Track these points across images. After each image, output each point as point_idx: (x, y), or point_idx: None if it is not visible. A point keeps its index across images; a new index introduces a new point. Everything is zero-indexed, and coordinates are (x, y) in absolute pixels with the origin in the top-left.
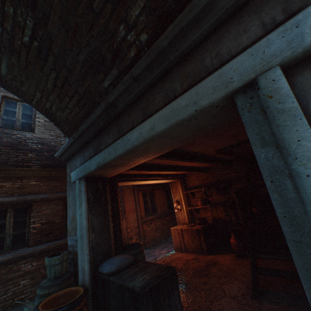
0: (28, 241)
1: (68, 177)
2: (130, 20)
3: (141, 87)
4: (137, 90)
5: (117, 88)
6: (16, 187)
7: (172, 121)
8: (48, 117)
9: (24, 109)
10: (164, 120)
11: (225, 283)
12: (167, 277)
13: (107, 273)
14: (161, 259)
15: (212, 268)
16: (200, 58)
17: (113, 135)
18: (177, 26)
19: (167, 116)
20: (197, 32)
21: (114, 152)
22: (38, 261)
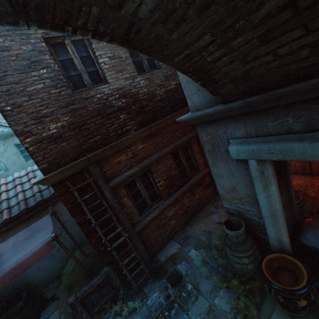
0: (160, 196)
1: (205, 145)
2: None
3: None
4: None
5: None
6: (130, 158)
7: None
8: (194, 75)
9: (76, 48)
10: None
11: None
12: None
13: None
14: None
15: None
16: None
17: None
18: None
19: None
20: None
21: None
22: (174, 207)
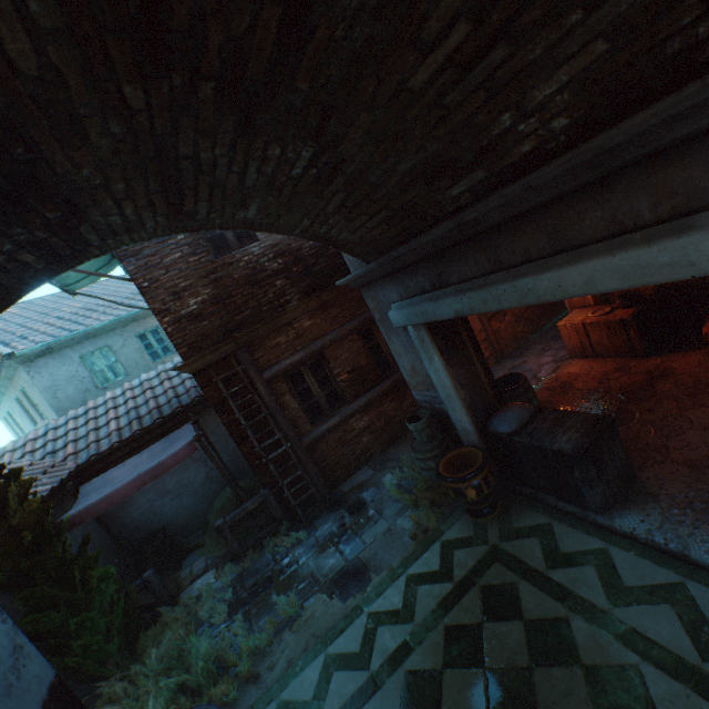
0: (344, 397)
1: (374, 314)
2: (530, 103)
3: (545, 198)
4: (535, 202)
5: (488, 204)
6: (292, 339)
7: (637, 283)
8: (322, 242)
9: None
10: (615, 277)
11: (690, 408)
12: (603, 431)
13: (507, 433)
14: (548, 378)
15: (660, 385)
16: (708, 162)
17: (476, 265)
18: (657, 116)
19: (623, 272)
20: (708, 118)
21: (495, 303)
22: (367, 415)
